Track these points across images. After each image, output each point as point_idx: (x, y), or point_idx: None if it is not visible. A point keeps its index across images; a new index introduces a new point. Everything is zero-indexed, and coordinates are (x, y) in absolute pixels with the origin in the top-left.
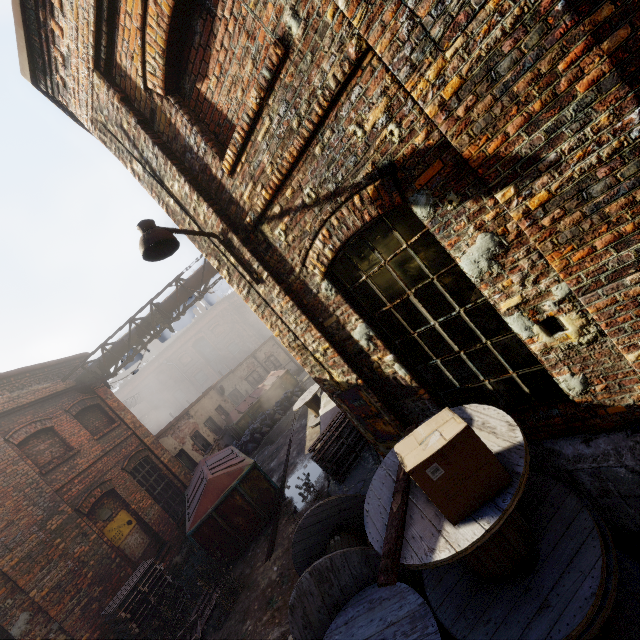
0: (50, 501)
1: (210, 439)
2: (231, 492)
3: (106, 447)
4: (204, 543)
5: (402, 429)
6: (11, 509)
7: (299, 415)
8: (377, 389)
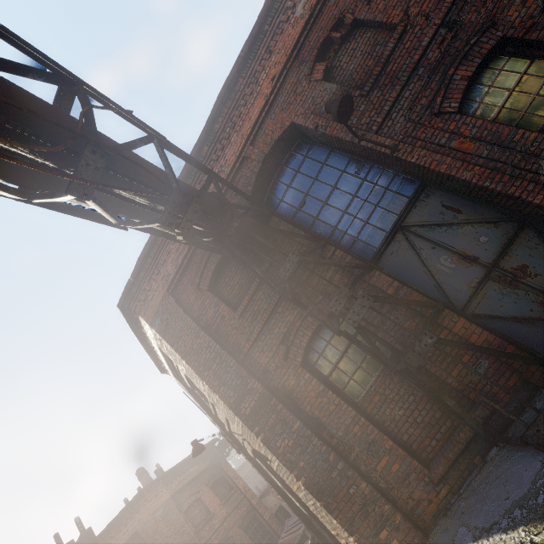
0: None
1: None
2: None
3: (229, 509)
4: None
5: (318, 539)
6: None
7: None
8: (300, 512)
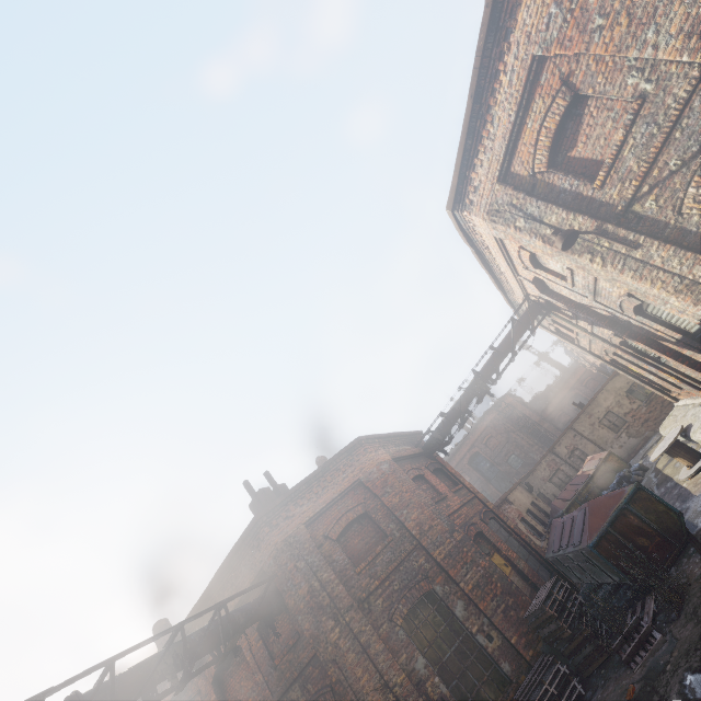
0: (447, 521)
1: (539, 529)
2: (621, 511)
3: (462, 500)
4: (610, 558)
5: None
6: (428, 517)
7: (656, 485)
8: None
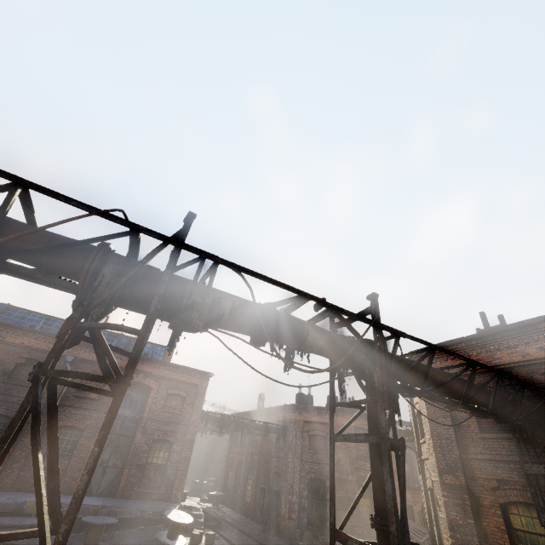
0: (353, 469)
1: None
2: None
3: None
4: None
5: None
6: (345, 461)
7: None
8: (434, 540)
